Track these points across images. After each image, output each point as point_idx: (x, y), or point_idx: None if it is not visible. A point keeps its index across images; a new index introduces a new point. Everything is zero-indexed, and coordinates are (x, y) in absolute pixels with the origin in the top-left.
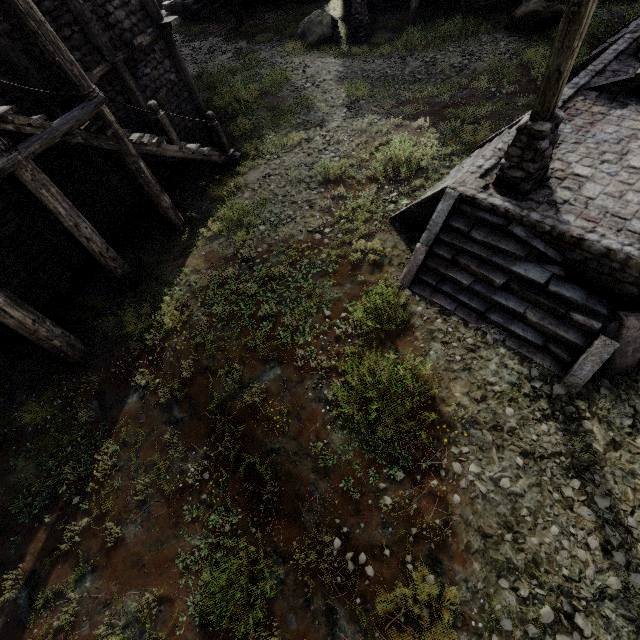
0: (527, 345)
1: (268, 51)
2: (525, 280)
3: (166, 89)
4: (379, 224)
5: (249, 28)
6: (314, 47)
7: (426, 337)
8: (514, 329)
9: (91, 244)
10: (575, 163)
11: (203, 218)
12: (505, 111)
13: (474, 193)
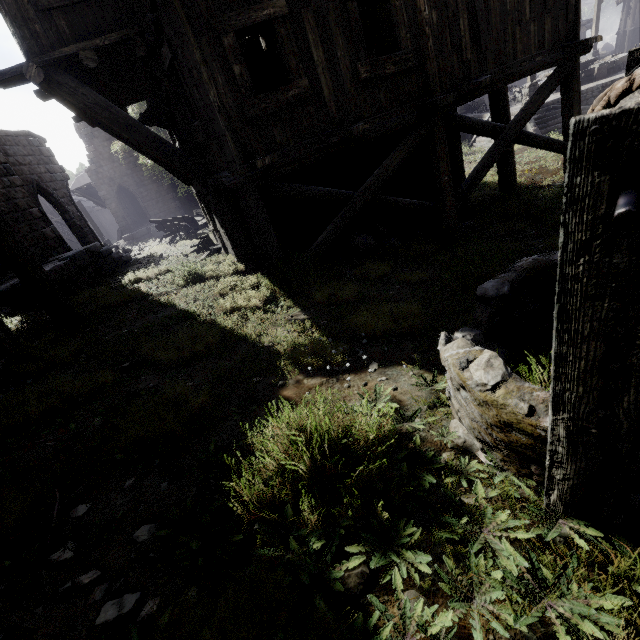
0: None
1: None
2: None
3: None
4: None
5: None
6: None
7: None
8: None
9: None
10: None
11: None
12: None
13: None
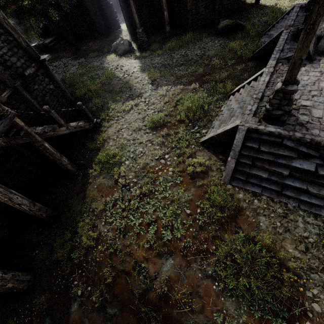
0: (313, 206)
1: (98, 61)
2: (302, 170)
3: (49, 94)
4: (195, 147)
5: (83, 51)
6: (122, 56)
7: (253, 214)
8: (303, 198)
9: (22, 206)
10: (299, 99)
11: (88, 163)
12: (233, 73)
13: (256, 126)
